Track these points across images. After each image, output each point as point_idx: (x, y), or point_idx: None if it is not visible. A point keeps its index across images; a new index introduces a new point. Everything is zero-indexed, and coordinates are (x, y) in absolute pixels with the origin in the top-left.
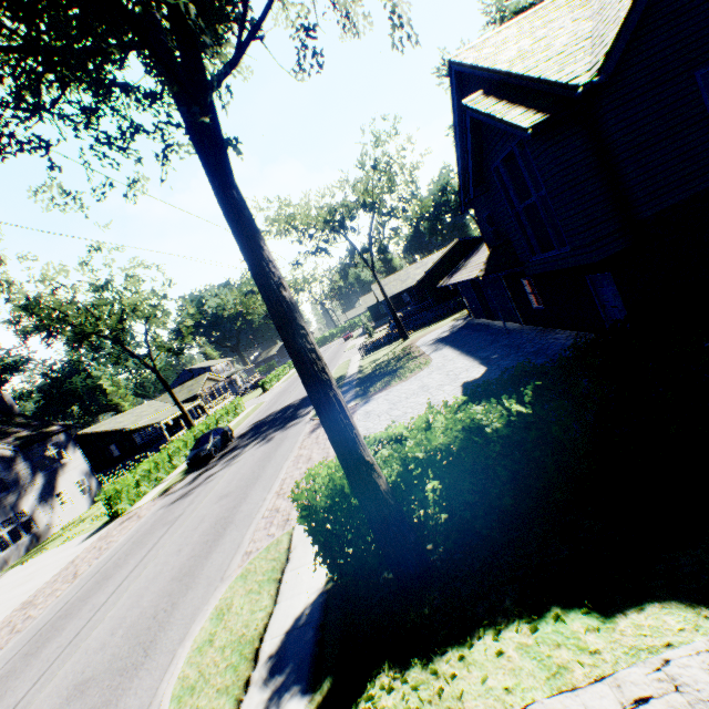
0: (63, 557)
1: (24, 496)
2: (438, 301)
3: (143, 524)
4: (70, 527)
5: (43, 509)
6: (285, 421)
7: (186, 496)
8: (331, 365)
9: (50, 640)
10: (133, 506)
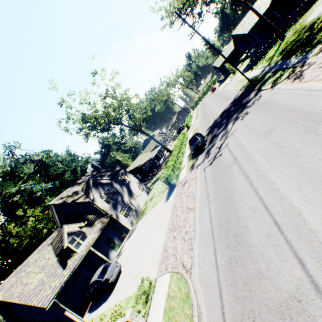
0: (163, 209)
1: (123, 196)
2: (289, 10)
3: (203, 178)
4: (147, 203)
5: (132, 200)
6: (239, 108)
7: (218, 157)
8: (223, 94)
9: (242, 235)
10: (178, 181)
